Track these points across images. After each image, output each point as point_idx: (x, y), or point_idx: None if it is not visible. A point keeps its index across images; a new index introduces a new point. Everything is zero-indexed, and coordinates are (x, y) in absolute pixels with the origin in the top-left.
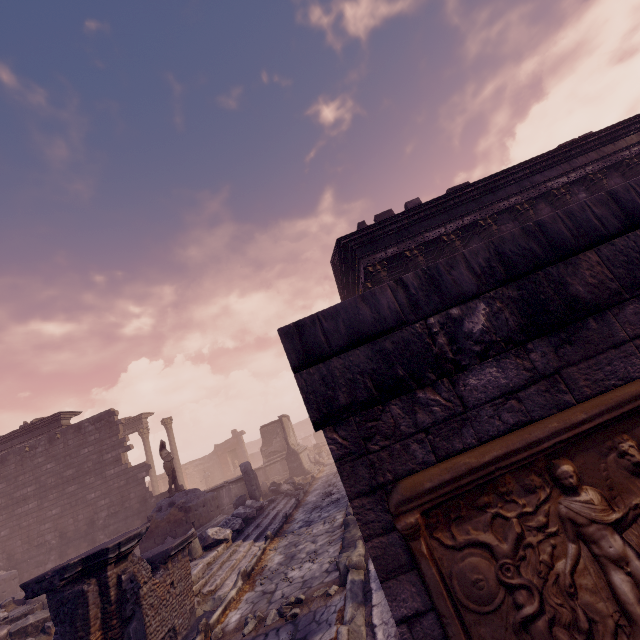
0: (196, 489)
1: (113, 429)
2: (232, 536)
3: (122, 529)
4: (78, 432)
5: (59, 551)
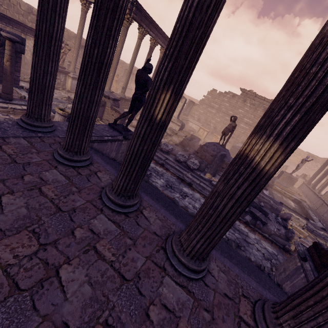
0: (224, 151)
1: None
2: None
3: None
4: None
5: None
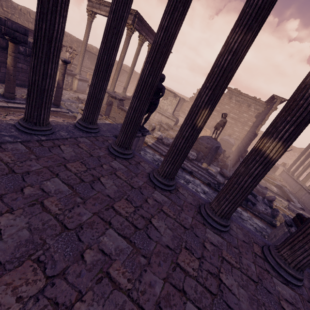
0: (217, 143)
1: (269, 111)
2: (158, 139)
3: (238, 152)
4: (269, 107)
5: (238, 147)
